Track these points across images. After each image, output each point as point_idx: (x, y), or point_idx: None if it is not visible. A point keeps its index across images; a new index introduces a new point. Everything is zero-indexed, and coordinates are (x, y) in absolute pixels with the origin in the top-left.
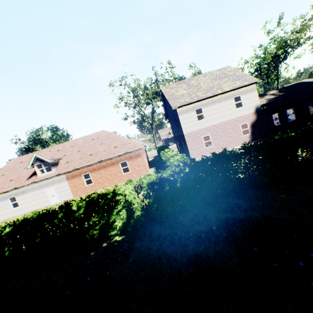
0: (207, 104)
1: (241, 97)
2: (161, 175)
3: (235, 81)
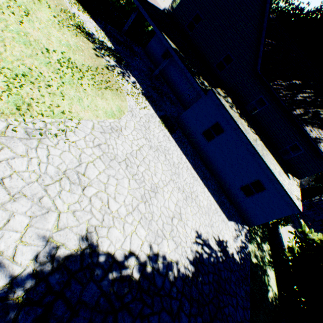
0: None
1: None
2: None
3: None
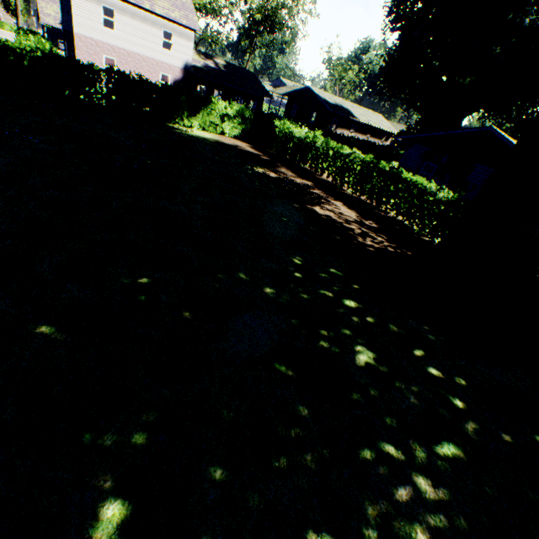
0: (124, 12)
1: (174, 37)
2: (7, 42)
3: (177, 9)
